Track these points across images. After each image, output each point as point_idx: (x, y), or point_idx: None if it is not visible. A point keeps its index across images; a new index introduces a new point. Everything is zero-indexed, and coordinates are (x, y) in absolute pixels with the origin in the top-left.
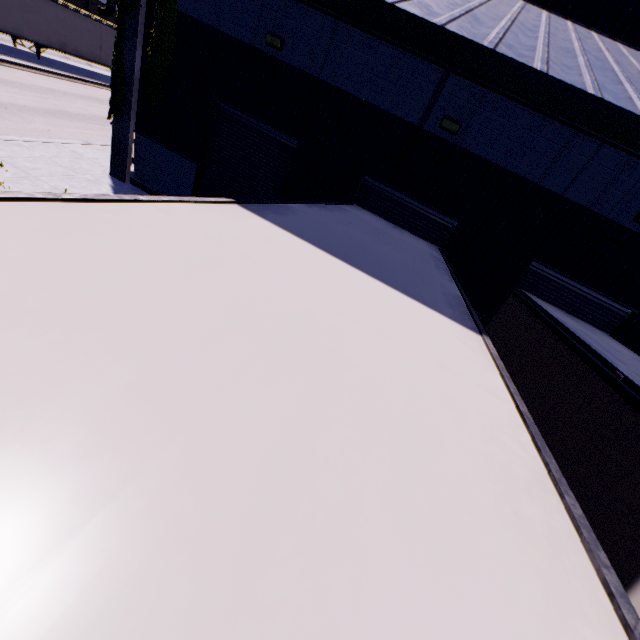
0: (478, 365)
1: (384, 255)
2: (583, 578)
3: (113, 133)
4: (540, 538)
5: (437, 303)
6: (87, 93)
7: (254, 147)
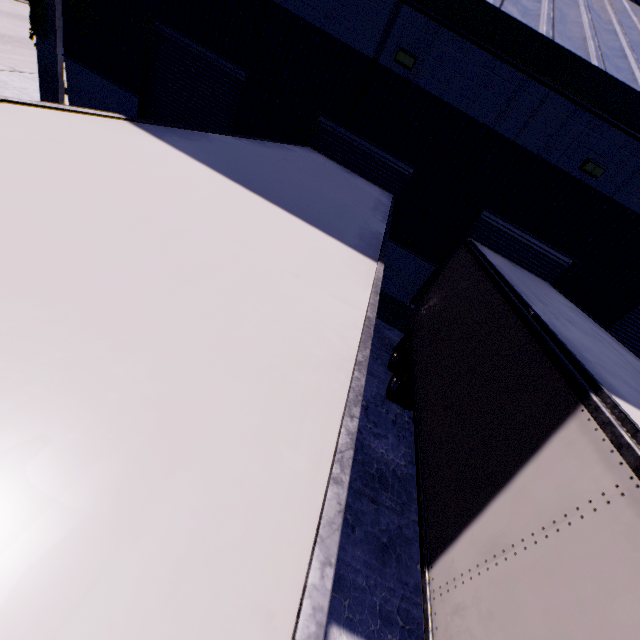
0: (349, 282)
1: (308, 190)
2: (321, 423)
3: (38, 57)
4: (296, 395)
5: (344, 234)
6: (15, 10)
7: (200, 79)
